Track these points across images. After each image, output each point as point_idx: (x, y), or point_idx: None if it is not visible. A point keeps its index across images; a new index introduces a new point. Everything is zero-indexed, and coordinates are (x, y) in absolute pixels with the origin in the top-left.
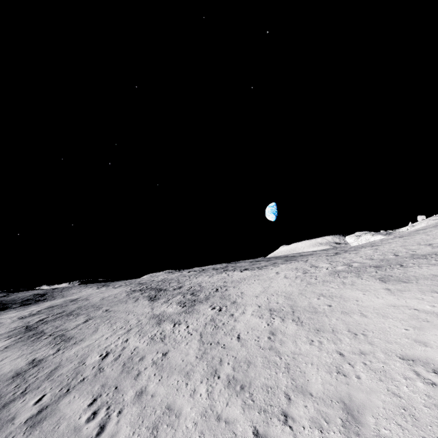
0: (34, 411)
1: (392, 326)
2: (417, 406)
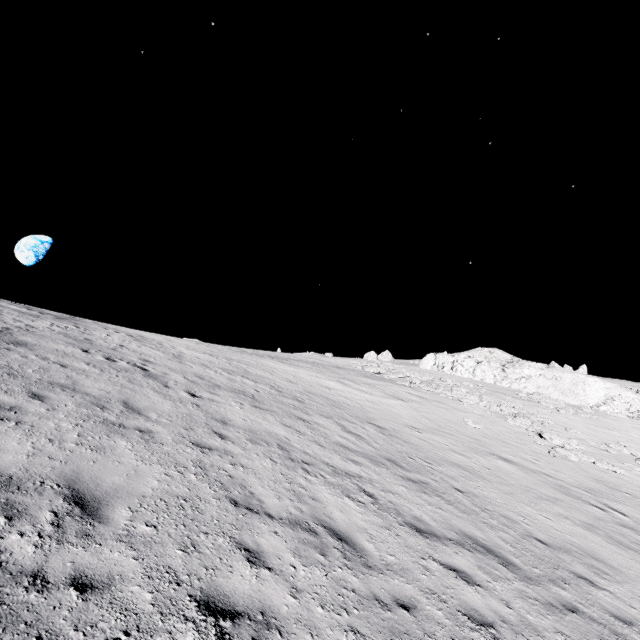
0: None
1: (304, 376)
2: (329, 392)
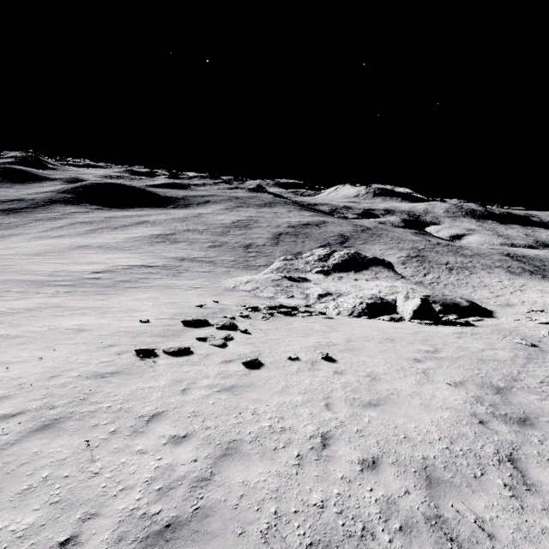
0: None
1: None
2: None
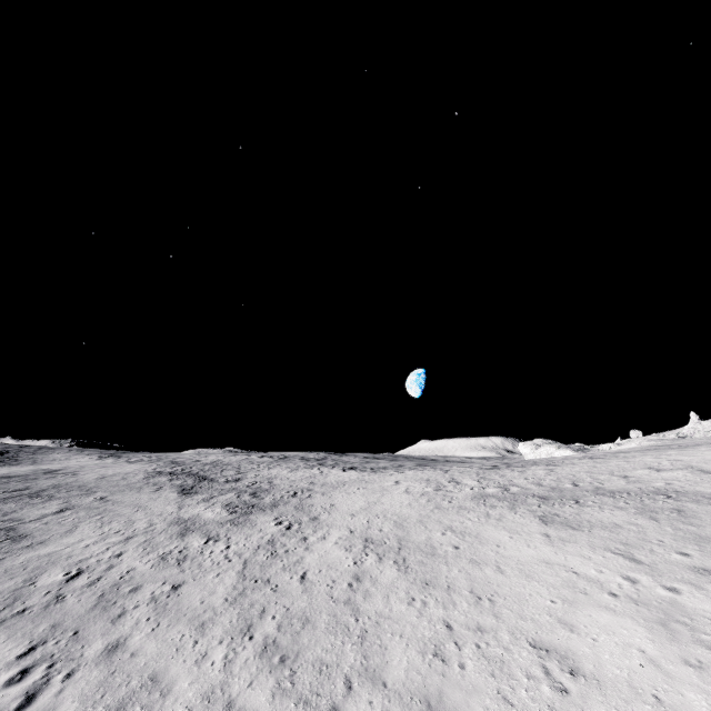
0: None
1: (535, 593)
2: None
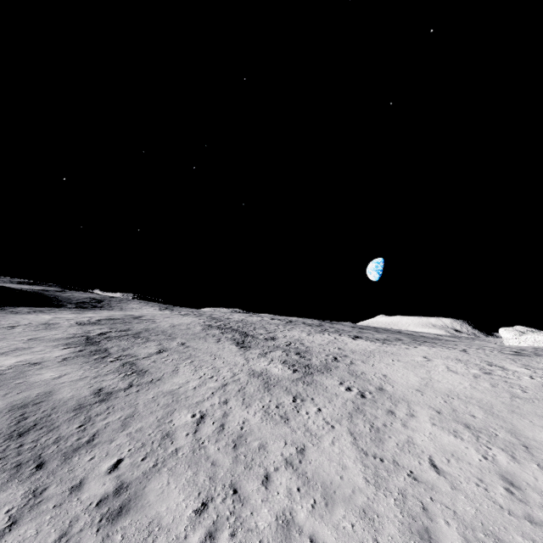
0: (109, 487)
1: None
2: None
